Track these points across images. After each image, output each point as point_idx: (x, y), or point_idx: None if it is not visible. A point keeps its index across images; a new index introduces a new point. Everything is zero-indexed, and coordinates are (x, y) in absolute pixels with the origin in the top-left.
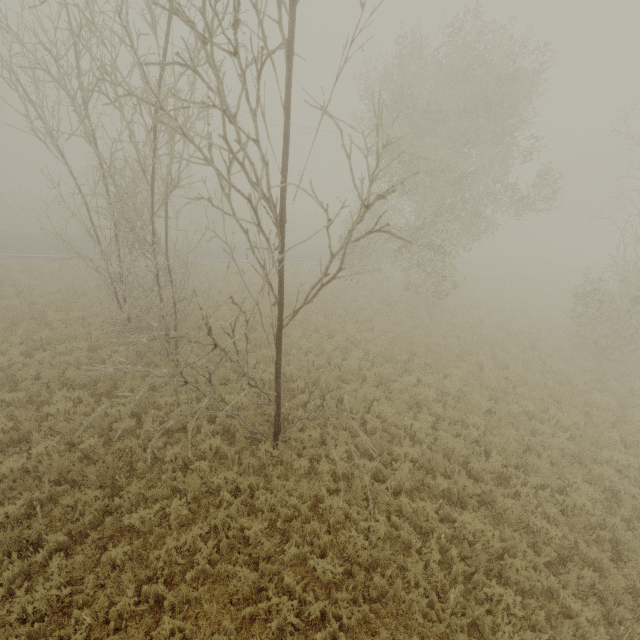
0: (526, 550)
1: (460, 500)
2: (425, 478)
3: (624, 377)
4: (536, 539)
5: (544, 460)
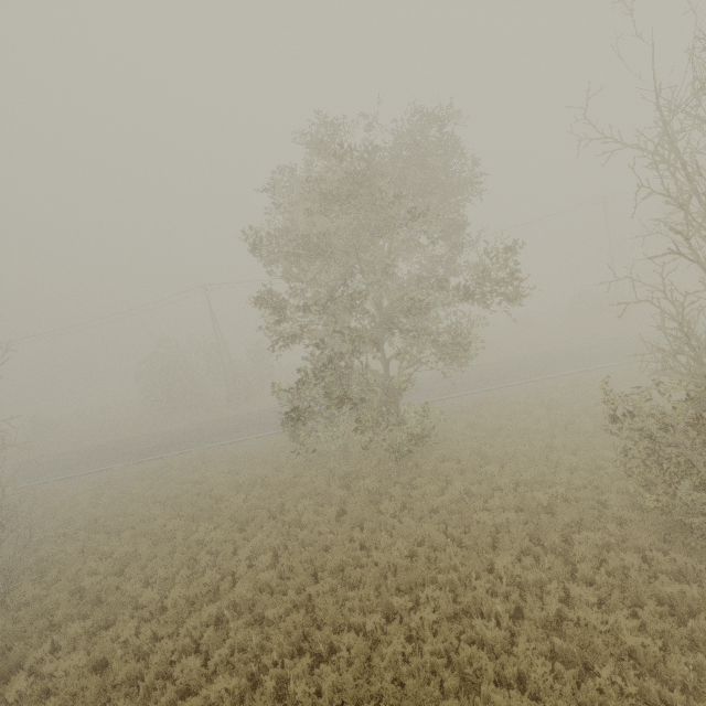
0: None
1: None
2: None
3: None
4: None
5: None
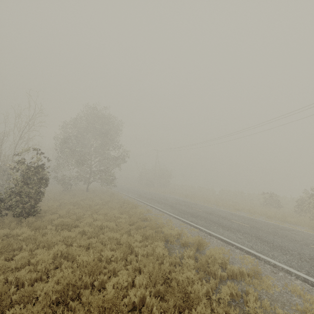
0: None
1: None
2: None
3: None
4: None
5: None
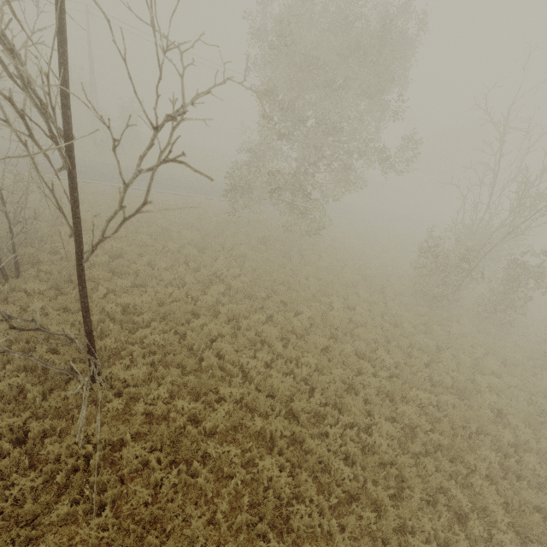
0: (314, 495)
1: (274, 439)
2: (244, 418)
3: (447, 321)
4: (331, 479)
5: (360, 399)
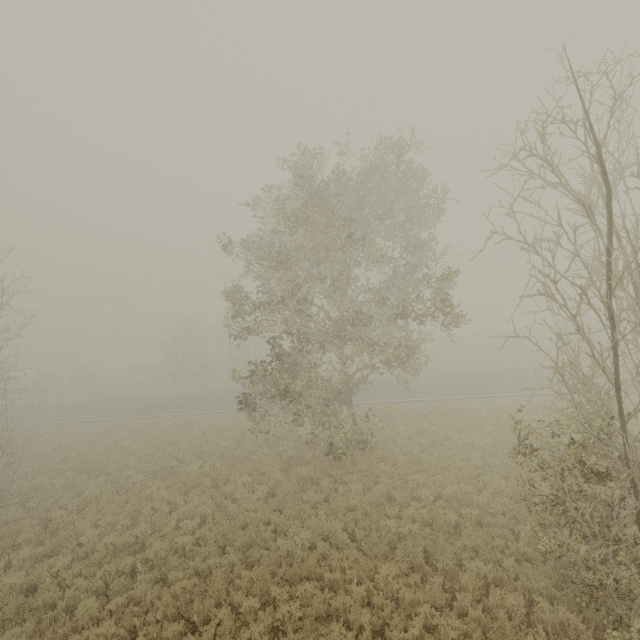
0: None
1: None
2: None
3: None
4: None
5: None
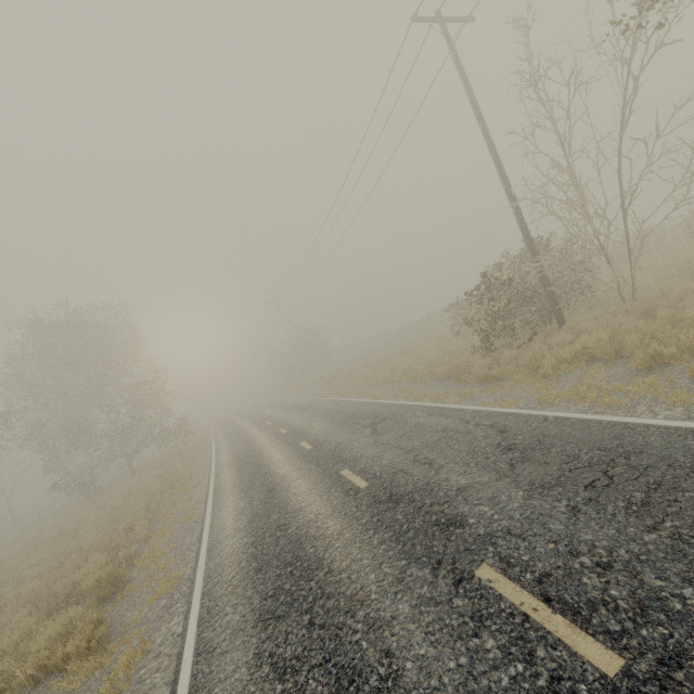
0: None
1: None
2: None
3: None
4: None
5: None
